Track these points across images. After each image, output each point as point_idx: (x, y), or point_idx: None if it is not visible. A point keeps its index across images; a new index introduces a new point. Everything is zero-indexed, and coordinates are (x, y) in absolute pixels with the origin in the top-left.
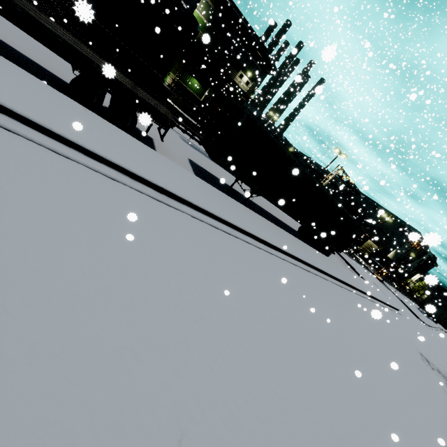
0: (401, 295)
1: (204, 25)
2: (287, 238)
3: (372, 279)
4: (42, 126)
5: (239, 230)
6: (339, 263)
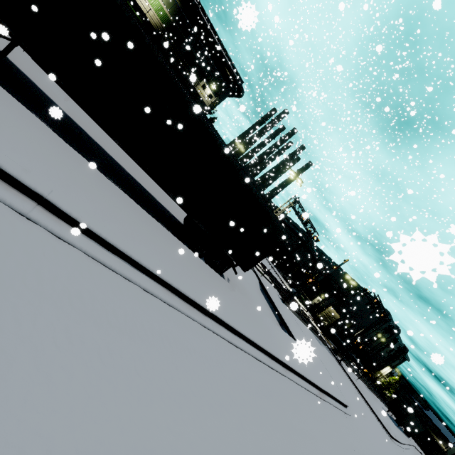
0: (366, 388)
1: (167, 19)
2: None
3: (321, 352)
4: None
5: None
6: (258, 304)
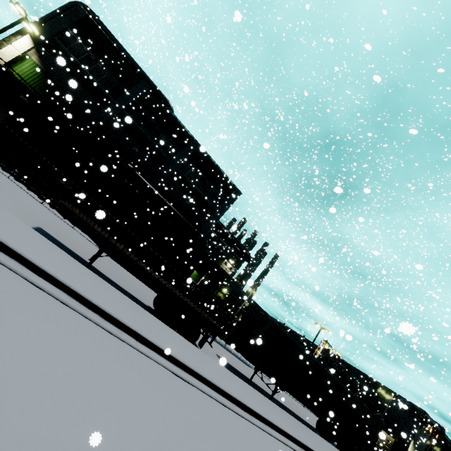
0: None
1: None
2: (323, 443)
3: None
4: (189, 367)
5: (296, 441)
6: None
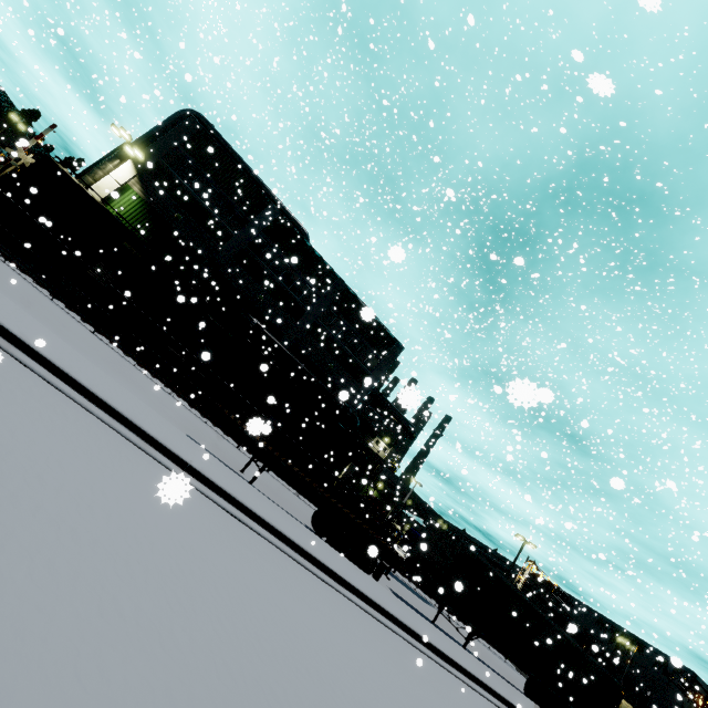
0: None
1: None
2: None
3: None
4: (386, 609)
5: (505, 701)
6: None
